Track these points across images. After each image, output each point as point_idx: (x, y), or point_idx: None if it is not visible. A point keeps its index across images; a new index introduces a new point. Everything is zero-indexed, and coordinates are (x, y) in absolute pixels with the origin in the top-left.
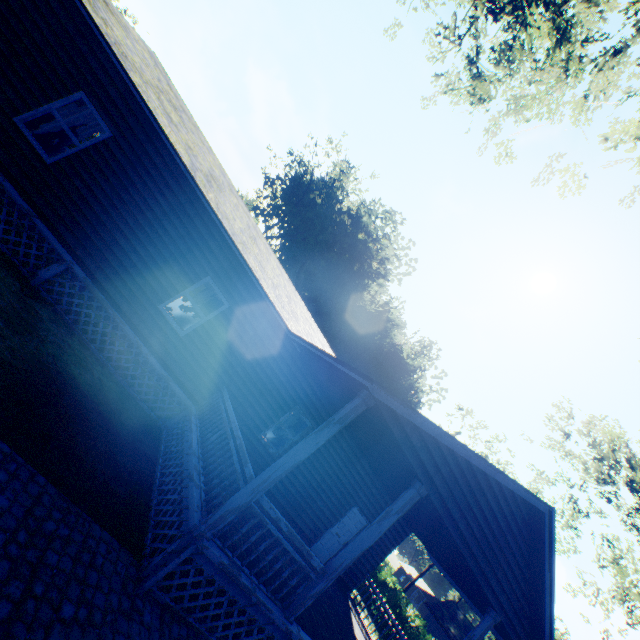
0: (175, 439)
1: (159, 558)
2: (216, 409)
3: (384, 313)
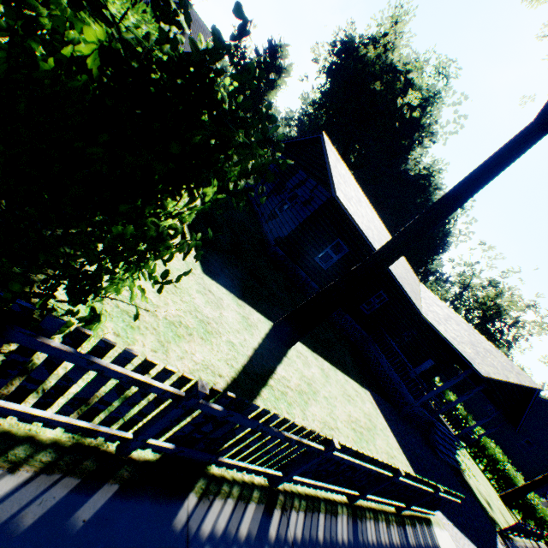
0: (370, 354)
1: (404, 409)
2: (386, 343)
3: (427, 179)
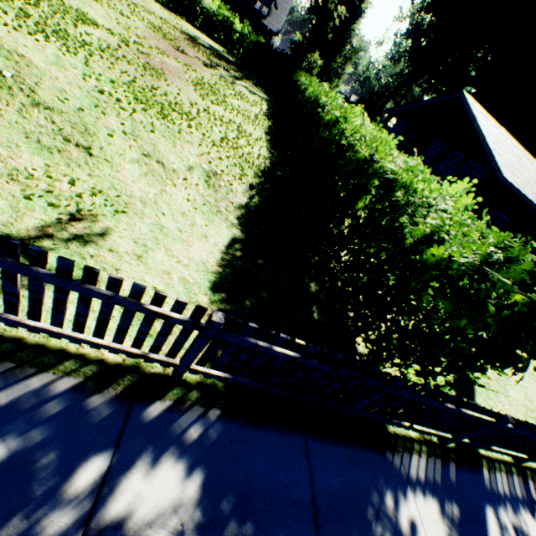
0: None
1: None
2: None
3: None
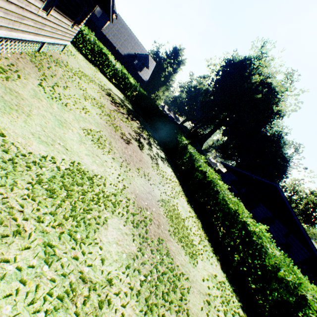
0: None
1: None
2: None
3: (279, 138)
